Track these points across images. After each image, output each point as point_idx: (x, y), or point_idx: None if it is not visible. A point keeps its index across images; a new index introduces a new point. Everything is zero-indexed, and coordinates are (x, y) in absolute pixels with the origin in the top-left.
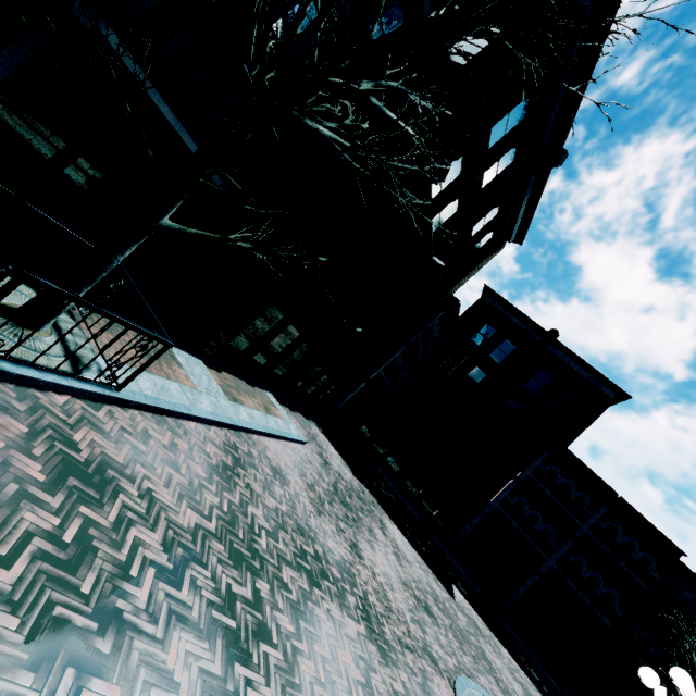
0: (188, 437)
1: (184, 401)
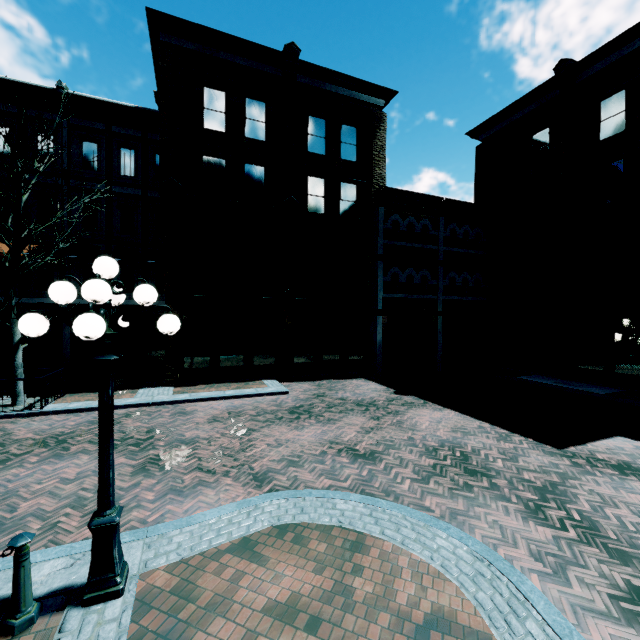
0: (89, 415)
1: None
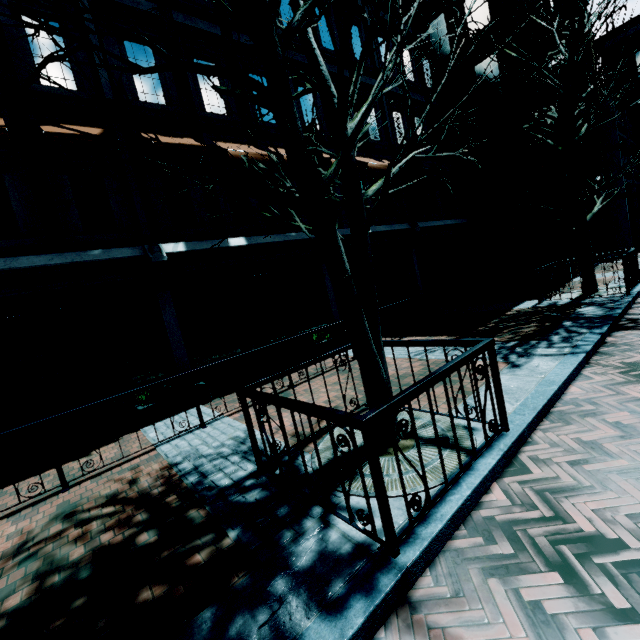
0: None
1: None
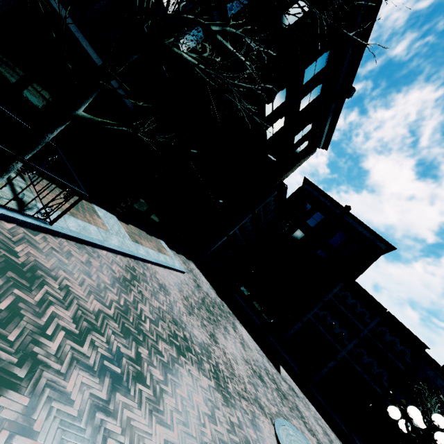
0: (100, 259)
1: (99, 237)
